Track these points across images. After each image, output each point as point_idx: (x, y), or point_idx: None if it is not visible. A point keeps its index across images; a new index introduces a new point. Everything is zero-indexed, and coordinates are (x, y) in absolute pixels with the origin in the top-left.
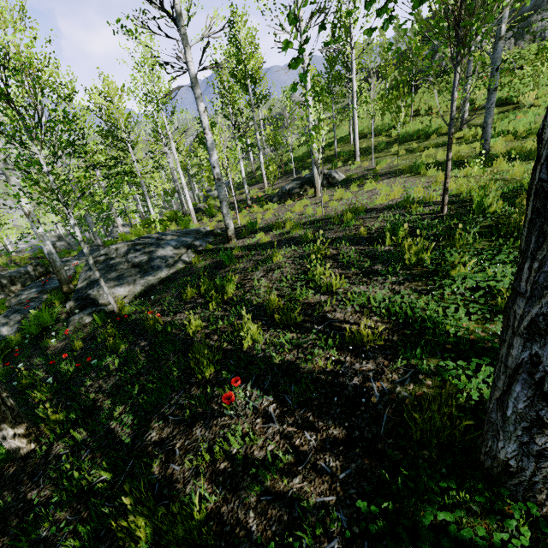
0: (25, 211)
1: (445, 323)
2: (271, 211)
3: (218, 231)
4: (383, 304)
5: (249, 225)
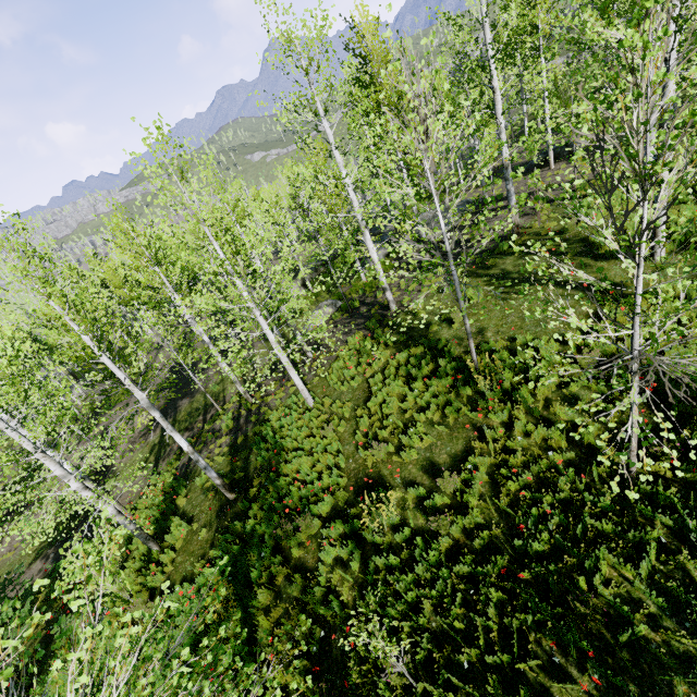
0: (387, 200)
1: (530, 224)
2: (515, 184)
3: (480, 201)
4: (521, 222)
5: (497, 197)
